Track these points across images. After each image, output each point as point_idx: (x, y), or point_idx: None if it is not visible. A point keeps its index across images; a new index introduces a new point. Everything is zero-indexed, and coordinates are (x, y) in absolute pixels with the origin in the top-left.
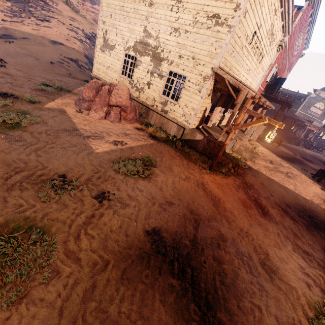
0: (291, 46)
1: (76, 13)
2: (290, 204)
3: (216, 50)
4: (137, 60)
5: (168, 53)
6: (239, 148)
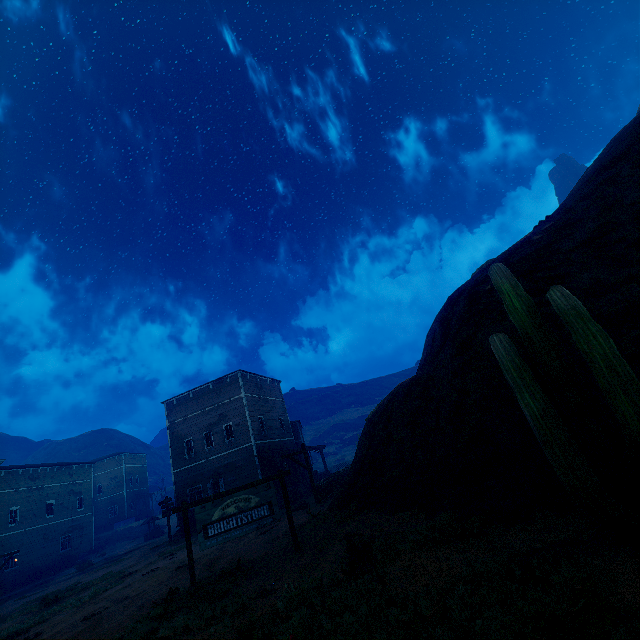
0: None
1: None
2: None
3: None
4: None
5: None
6: None
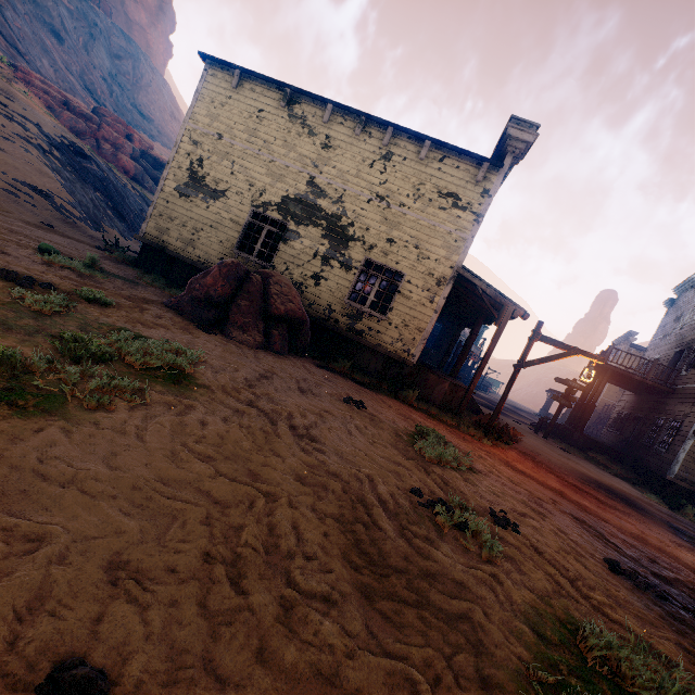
0: None
1: (7, 83)
2: (583, 478)
3: (456, 241)
4: (288, 229)
5: (365, 230)
6: None
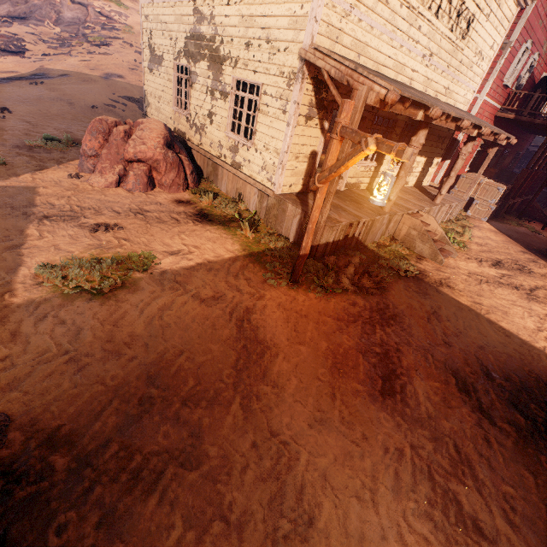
0: None
1: None
2: (496, 368)
3: (302, 7)
4: (191, 72)
5: (230, 43)
6: (409, 233)
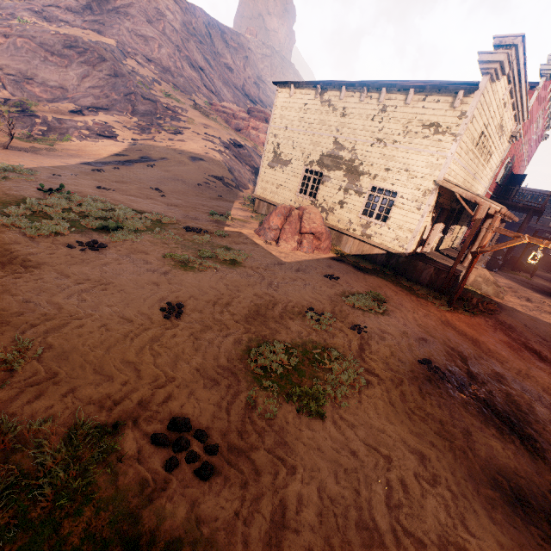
0: (527, 131)
1: (207, 118)
2: None
3: (438, 160)
4: (323, 175)
5: (370, 166)
6: (476, 280)
